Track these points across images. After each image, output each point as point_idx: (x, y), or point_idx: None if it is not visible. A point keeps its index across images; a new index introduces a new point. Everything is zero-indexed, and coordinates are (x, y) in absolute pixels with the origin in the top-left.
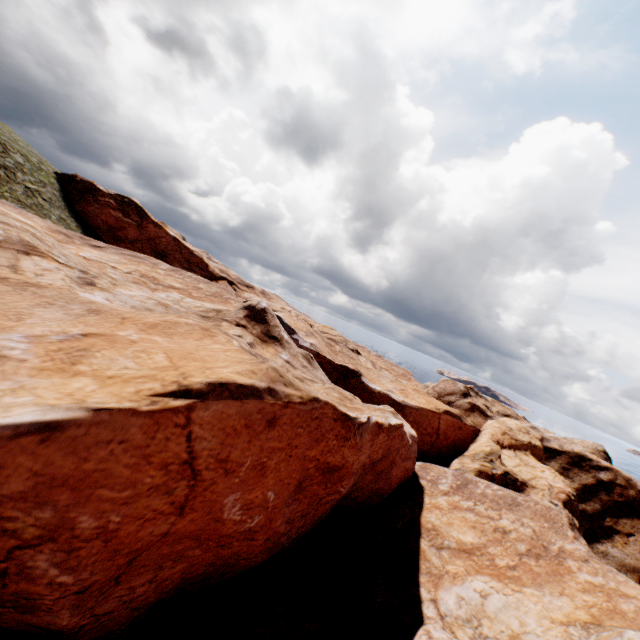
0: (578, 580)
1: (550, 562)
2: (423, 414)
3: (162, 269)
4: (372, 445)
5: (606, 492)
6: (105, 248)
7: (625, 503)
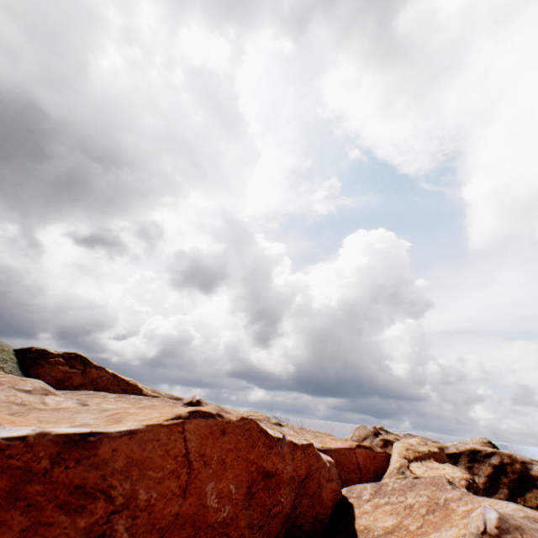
0: (458, 513)
1: (441, 510)
2: (341, 453)
3: (111, 397)
4: (294, 459)
5: (504, 474)
6: (64, 394)
7: (519, 478)
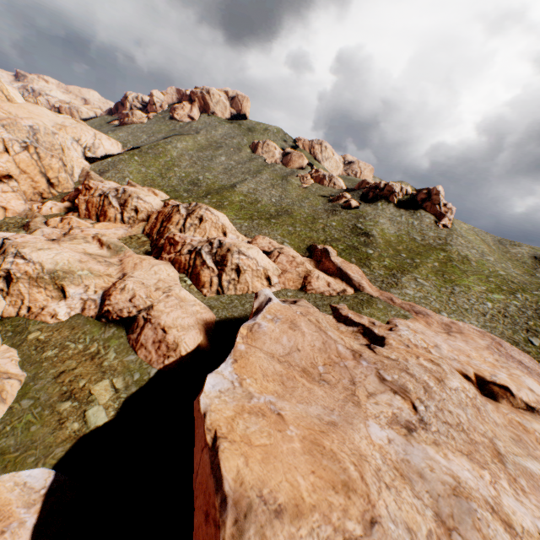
0: None
1: None
2: None
3: None
4: None
5: None
6: None
7: None
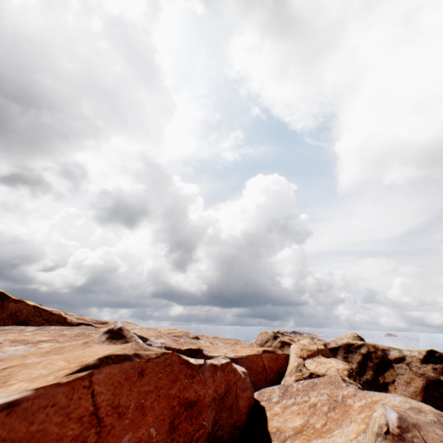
0: (355, 408)
1: (340, 407)
2: (251, 359)
3: (29, 331)
4: (214, 381)
5: (370, 360)
6: None
7: (381, 361)
